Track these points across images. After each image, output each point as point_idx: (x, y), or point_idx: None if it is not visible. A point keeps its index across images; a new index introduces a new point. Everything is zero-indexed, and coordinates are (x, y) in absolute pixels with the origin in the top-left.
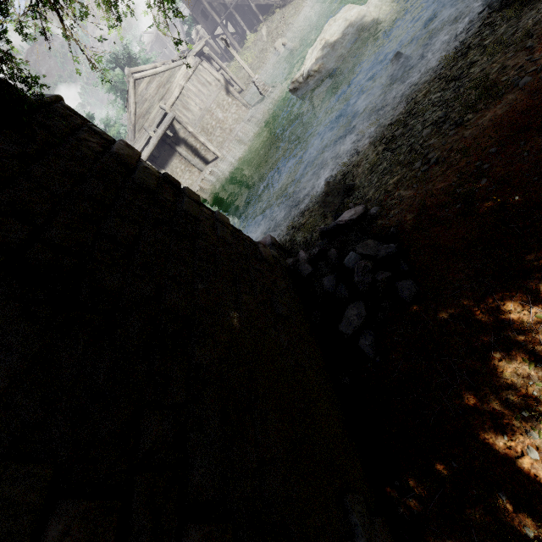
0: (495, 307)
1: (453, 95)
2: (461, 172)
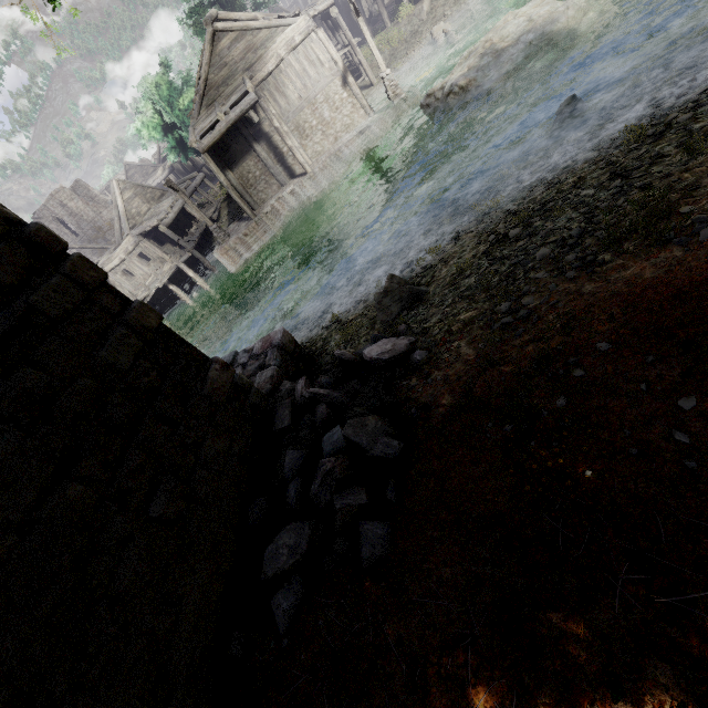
0: (461, 680)
1: (607, 203)
2: (540, 362)
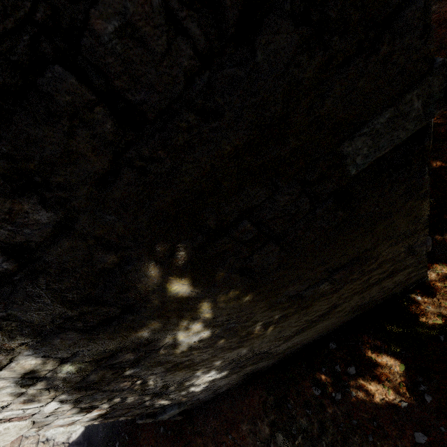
0: (446, 113)
1: None
2: None
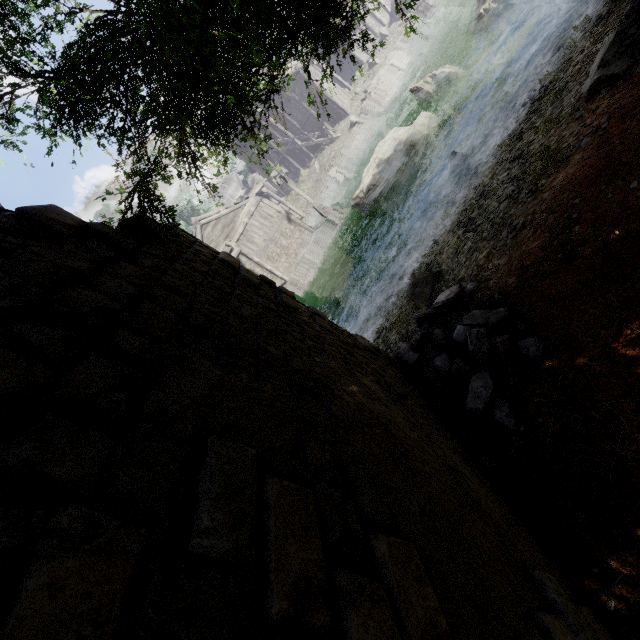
0: (637, 337)
1: (520, 170)
2: (551, 227)
